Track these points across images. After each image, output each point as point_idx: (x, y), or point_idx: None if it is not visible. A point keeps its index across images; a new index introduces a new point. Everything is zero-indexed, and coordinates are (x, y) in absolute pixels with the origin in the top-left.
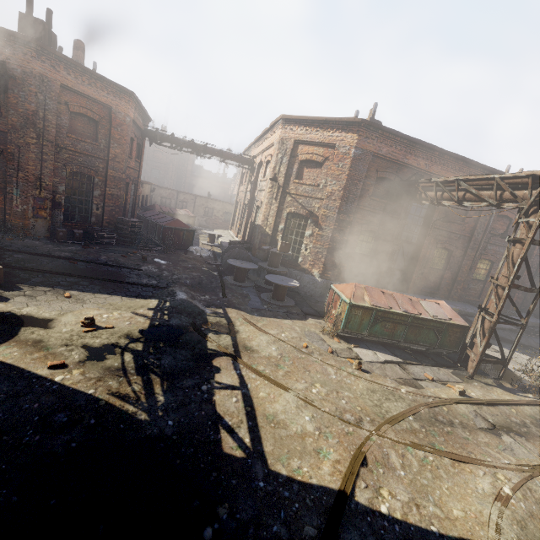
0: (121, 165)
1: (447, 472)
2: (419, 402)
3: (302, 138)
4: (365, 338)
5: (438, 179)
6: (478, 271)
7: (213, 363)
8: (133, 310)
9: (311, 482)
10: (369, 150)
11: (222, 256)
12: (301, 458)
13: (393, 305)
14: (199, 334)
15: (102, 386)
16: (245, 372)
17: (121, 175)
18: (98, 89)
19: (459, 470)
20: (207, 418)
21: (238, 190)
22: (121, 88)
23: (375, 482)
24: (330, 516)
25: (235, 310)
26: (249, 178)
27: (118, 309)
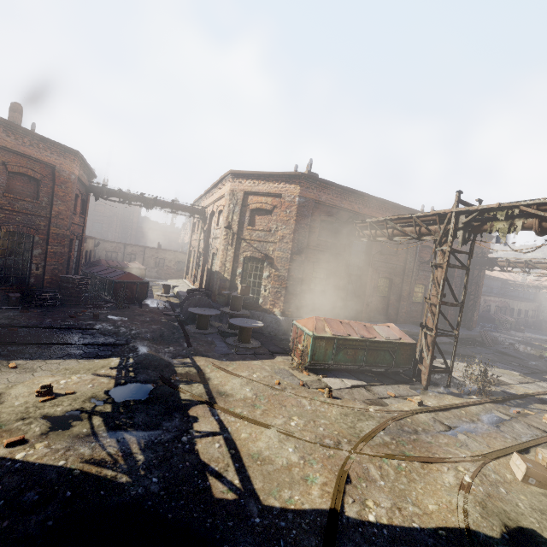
0: (65, 222)
1: (419, 474)
2: (387, 418)
3: (251, 190)
4: (331, 368)
5: (370, 219)
6: (416, 294)
7: (190, 413)
8: (94, 372)
9: (304, 507)
10: (311, 198)
11: (181, 306)
12: (291, 488)
13: (351, 332)
14: (170, 386)
15: (73, 455)
16: (223, 417)
17: (65, 232)
18: (40, 150)
19: (428, 470)
20: (192, 468)
21: (190, 239)
22: (66, 148)
23: (360, 496)
24: (326, 534)
25: (203, 358)
26: (201, 227)
27: (76, 372)
